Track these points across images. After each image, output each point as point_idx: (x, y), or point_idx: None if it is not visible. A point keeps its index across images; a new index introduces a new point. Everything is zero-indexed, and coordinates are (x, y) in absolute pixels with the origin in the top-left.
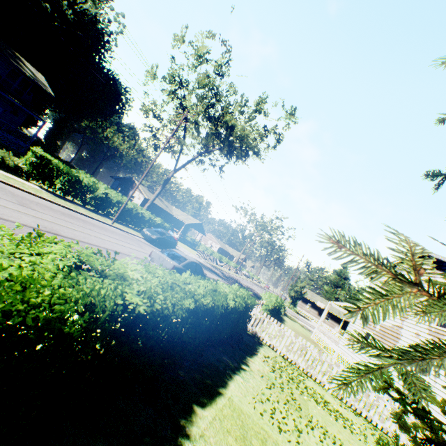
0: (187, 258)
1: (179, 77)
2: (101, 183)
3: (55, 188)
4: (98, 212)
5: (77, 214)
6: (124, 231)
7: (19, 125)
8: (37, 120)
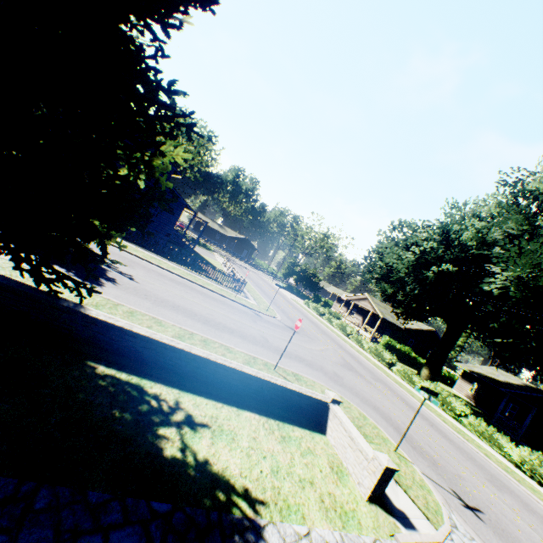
0: None
1: None
2: None
3: None
4: None
5: None
6: None
7: None
8: None
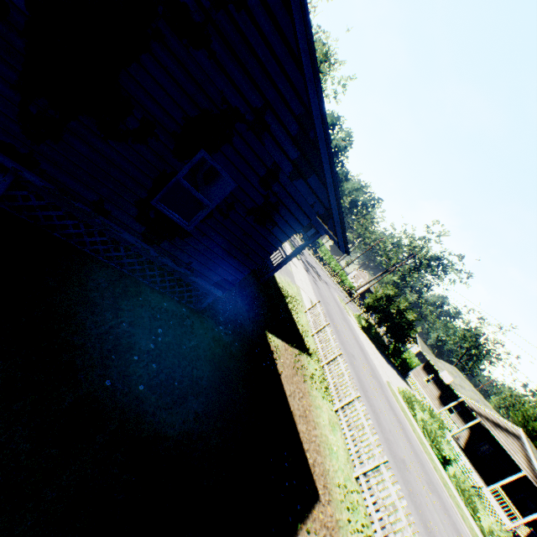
0: None
1: None
2: None
3: None
4: None
5: None
6: None
7: None
8: None
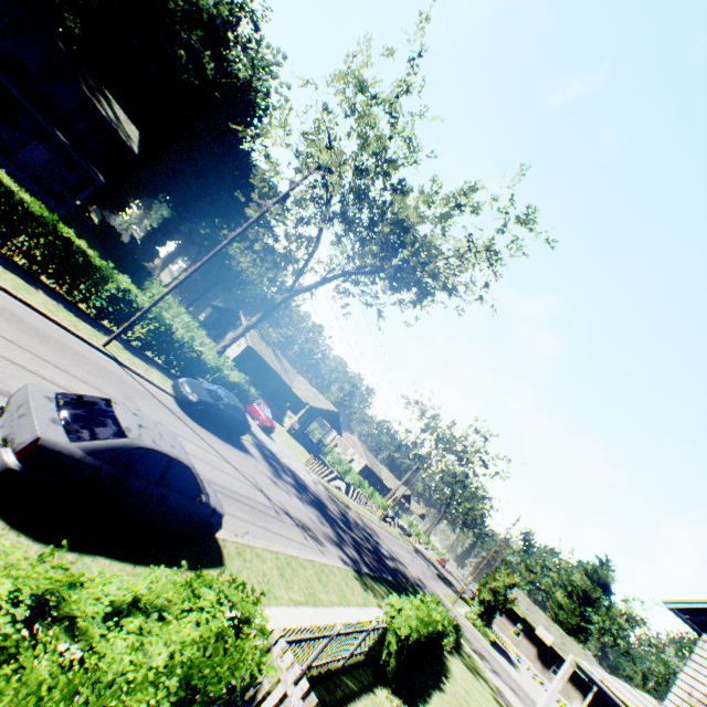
0: (131, 434)
1: (327, 132)
2: (176, 303)
3: (11, 249)
4: (109, 327)
5: (1, 293)
6: (127, 368)
7: (97, 205)
8: (125, 203)
